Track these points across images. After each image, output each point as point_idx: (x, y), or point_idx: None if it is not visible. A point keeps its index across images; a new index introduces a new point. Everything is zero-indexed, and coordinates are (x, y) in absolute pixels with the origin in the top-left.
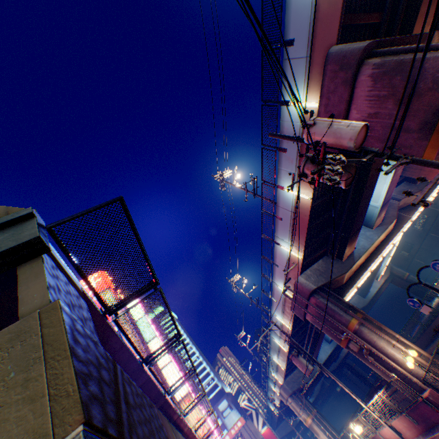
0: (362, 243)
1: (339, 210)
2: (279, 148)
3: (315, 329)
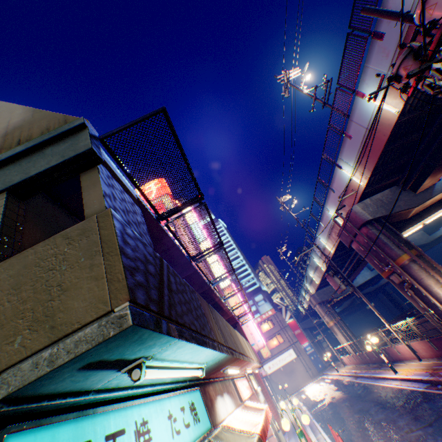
0: None
1: (436, 129)
2: (373, 33)
3: (359, 257)
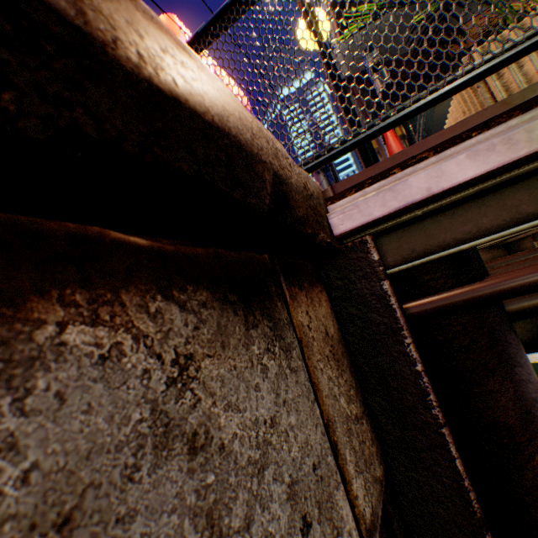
0: None
1: None
2: None
3: None
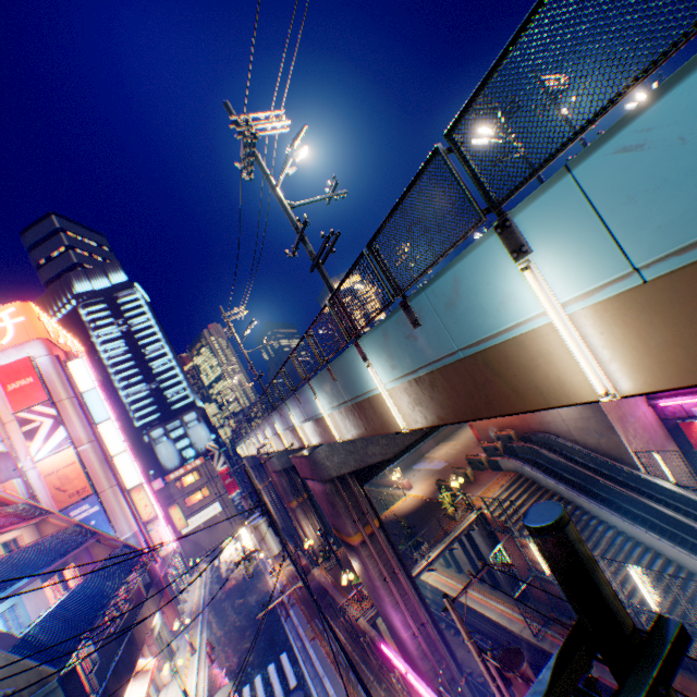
0: None
1: None
2: (278, 409)
3: None
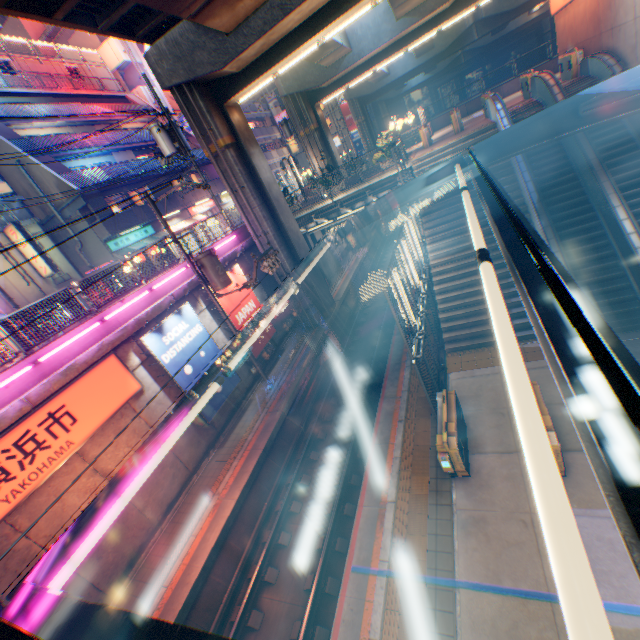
0: (364, 48)
1: None
2: None
3: None
